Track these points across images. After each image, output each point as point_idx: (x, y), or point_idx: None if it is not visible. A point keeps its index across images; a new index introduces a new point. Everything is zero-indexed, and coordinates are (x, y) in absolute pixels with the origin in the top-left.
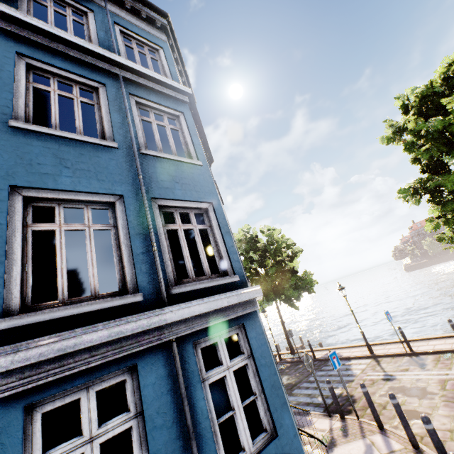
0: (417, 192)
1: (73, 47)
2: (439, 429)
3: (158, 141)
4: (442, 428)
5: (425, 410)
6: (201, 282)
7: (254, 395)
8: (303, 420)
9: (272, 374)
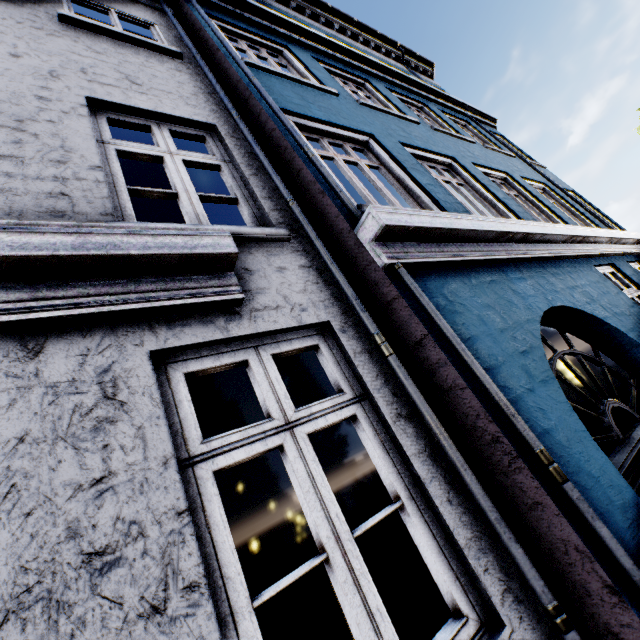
0: None
1: (444, 99)
2: None
3: None
4: None
5: None
6: None
7: None
8: None
9: None
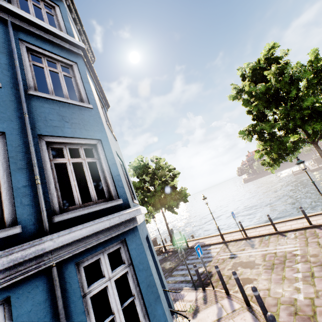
0: (250, 133)
1: None
2: (262, 289)
3: (50, 85)
4: (263, 288)
5: (254, 277)
6: (86, 208)
7: (133, 296)
8: (178, 295)
9: (148, 275)
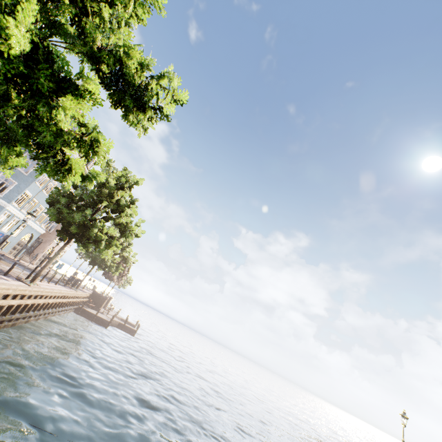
0: None
1: None
2: None
3: None
4: None
5: None
6: None
7: None
8: None
9: None
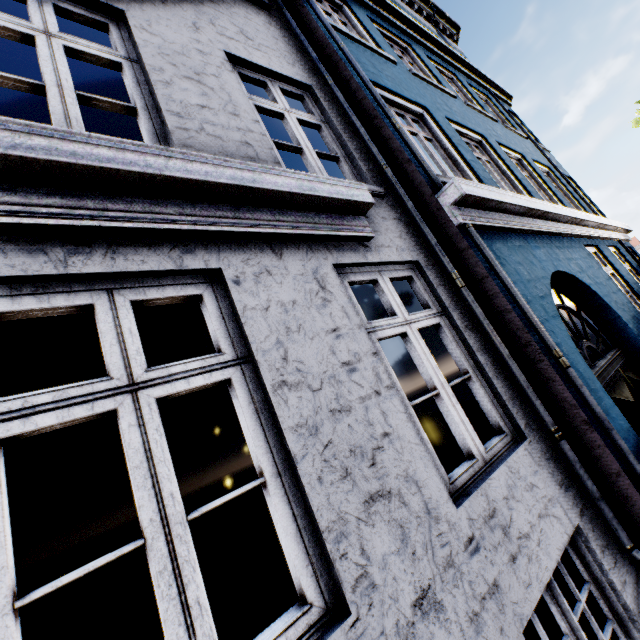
0: None
1: (471, 71)
2: None
3: None
4: None
5: None
6: None
7: None
8: None
9: None
